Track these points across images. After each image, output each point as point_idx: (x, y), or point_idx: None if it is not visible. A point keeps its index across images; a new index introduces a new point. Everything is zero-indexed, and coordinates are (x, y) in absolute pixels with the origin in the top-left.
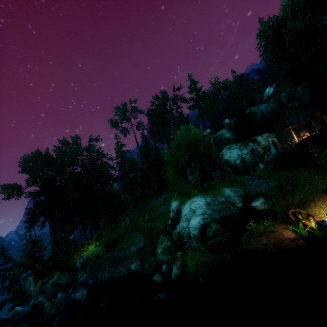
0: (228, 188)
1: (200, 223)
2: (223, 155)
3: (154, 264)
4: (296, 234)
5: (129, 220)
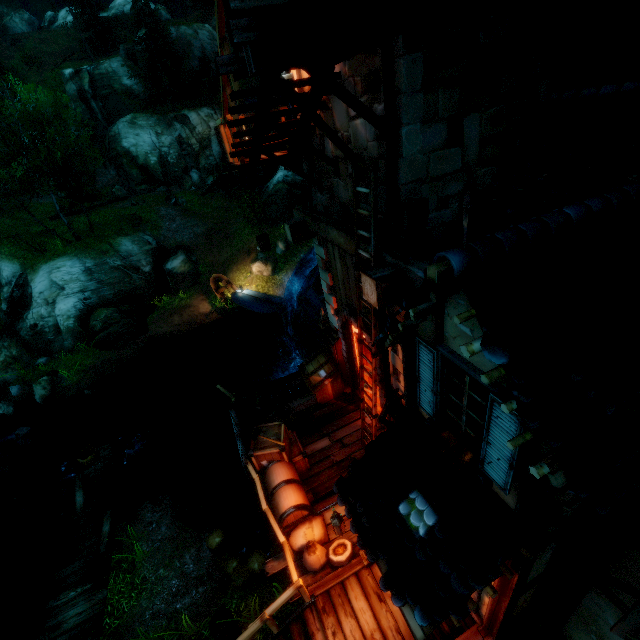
0: (128, 238)
1: (77, 308)
2: (119, 137)
3: None
4: (212, 306)
5: None
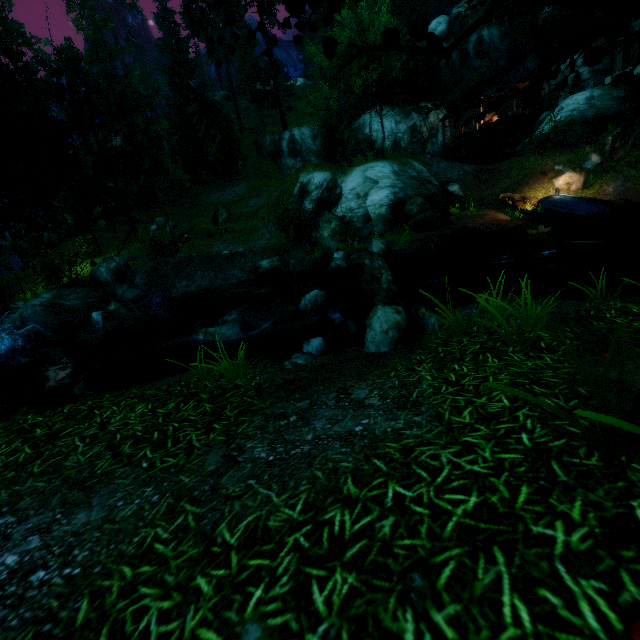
0: (415, 162)
1: (389, 199)
2: (363, 126)
3: (311, 257)
4: (510, 217)
5: (170, 220)
